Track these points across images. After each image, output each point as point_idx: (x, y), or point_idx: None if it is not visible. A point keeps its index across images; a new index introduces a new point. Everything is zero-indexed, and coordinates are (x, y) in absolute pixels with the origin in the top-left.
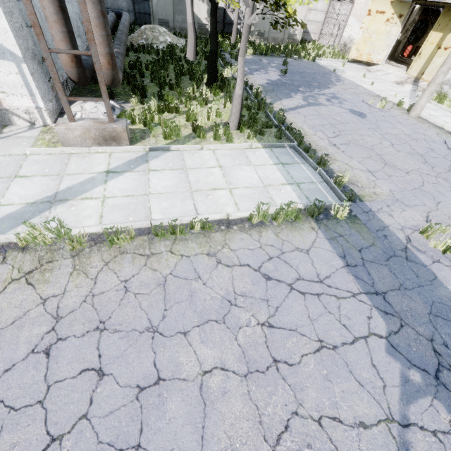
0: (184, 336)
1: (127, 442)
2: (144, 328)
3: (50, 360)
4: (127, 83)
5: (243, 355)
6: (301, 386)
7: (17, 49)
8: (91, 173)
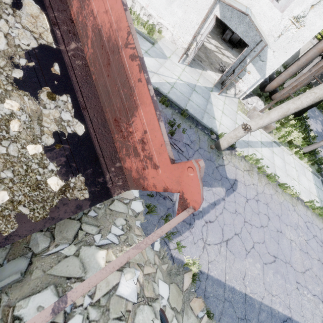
0: (286, 225)
1: (276, 240)
2: (277, 214)
3: (258, 204)
4: None
5: (300, 244)
6: (313, 264)
7: (268, 75)
8: (257, 139)
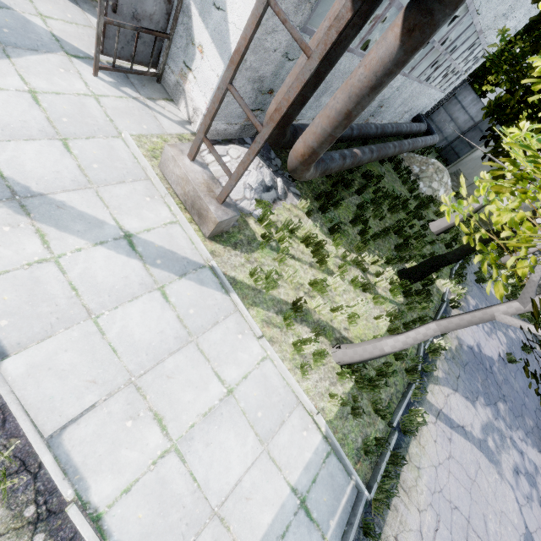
0: None
1: None
2: None
3: None
4: (333, 182)
5: None
6: None
7: None
8: (114, 218)
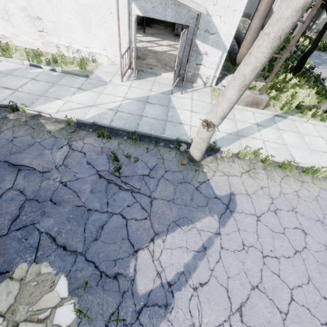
0: None
1: None
2: (316, 219)
3: (278, 217)
4: None
5: None
6: None
7: (229, 45)
8: (249, 123)
